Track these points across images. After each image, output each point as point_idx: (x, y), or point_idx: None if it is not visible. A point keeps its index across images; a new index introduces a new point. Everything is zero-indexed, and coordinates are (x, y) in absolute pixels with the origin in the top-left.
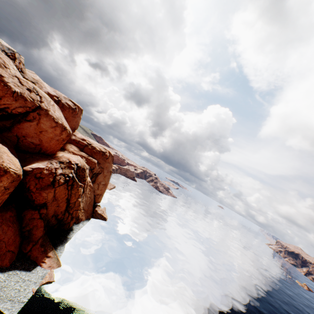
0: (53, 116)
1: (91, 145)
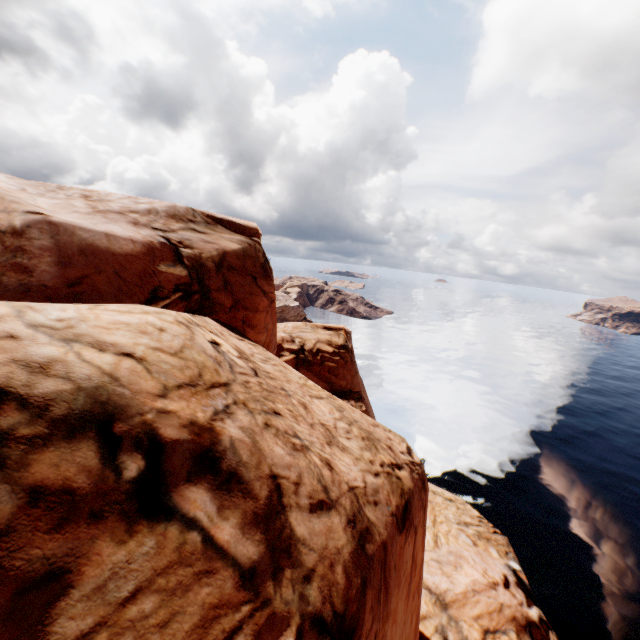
0: (382, 502)
1: (308, 353)
